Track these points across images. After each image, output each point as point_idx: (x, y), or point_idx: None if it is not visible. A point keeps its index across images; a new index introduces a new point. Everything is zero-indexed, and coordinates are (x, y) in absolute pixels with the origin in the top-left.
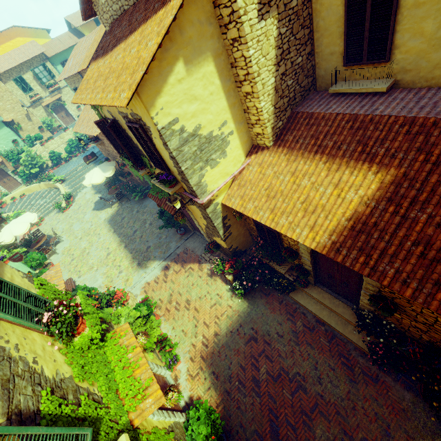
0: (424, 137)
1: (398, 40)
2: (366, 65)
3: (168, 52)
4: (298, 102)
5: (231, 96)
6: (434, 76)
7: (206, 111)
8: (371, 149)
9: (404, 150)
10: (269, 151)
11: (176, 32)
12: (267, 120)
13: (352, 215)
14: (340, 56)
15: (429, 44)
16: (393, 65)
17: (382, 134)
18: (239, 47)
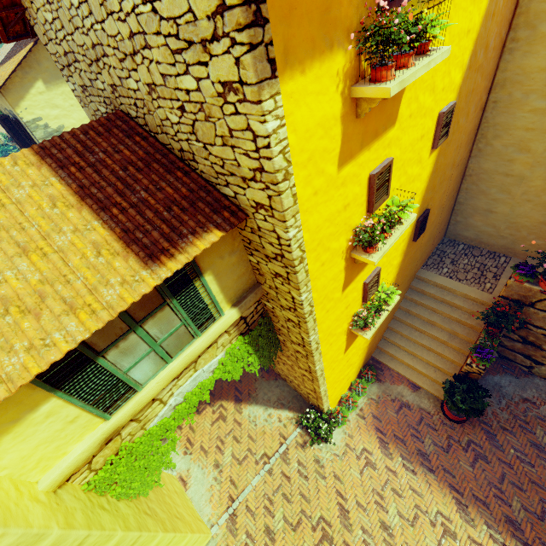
0: None
1: None
2: None
3: (29, 74)
4: None
5: None
6: None
7: (69, 117)
8: None
9: None
10: None
11: (35, 63)
12: None
13: None
14: None
15: None
16: None
17: None
18: None
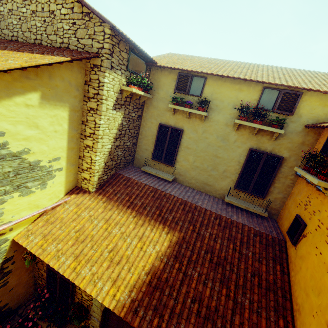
0: (192, 214)
1: (178, 159)
2: (163, 164)
3: (28, 80)
4: (121, 167)
5: (73, 141)
6: (192, 182)
7: (43, 142)
8: (164, 214)
9: (182, 220)
10: (90, 195)
11: (46, 74)
12: (97, 171)
13: (150, 269)
14: (150, 152)
15: (191, 166)
16: (175, 169)
17: (171, 206)
18: (94, 115)
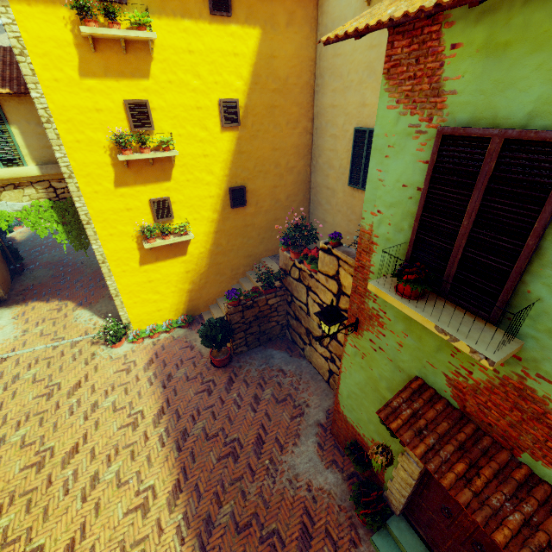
0: None
1: None
2: None
3: None
4: None
5: None
6: None
7: None
8: None
9: None
10: None
11: None
12: None
13: None
14: None
15: None
16: None
17: None
18: None
